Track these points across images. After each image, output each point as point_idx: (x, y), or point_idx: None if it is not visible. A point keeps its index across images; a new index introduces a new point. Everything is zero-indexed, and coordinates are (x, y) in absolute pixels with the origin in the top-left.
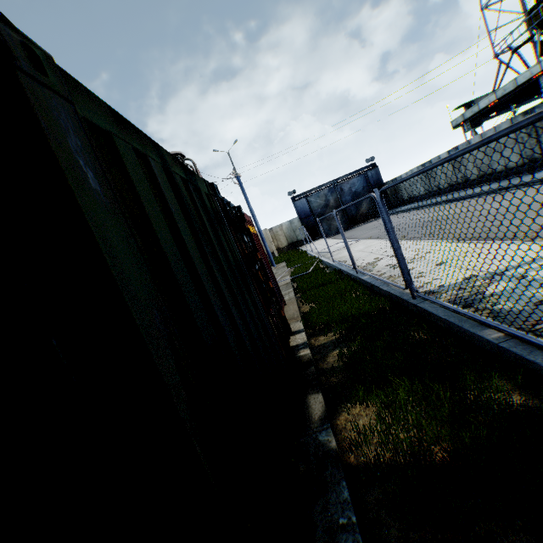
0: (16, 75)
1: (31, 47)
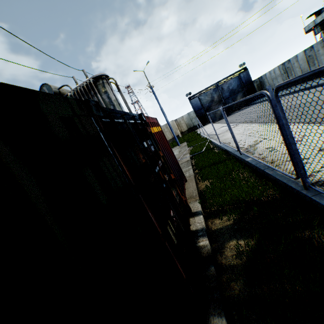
0: None
1: None
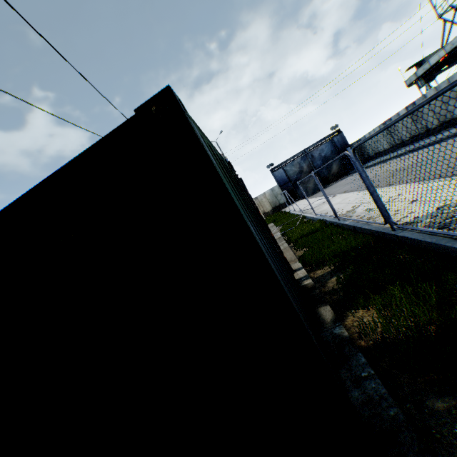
0: (184, 114)
1: (179, 100)
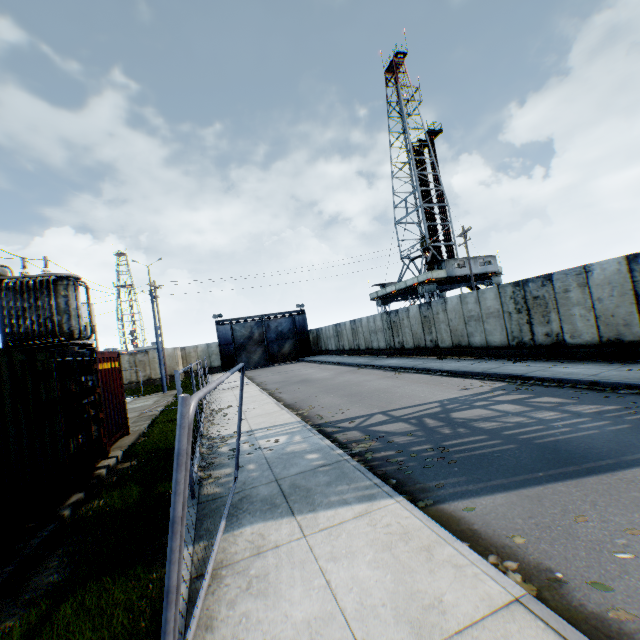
0: None
1: None
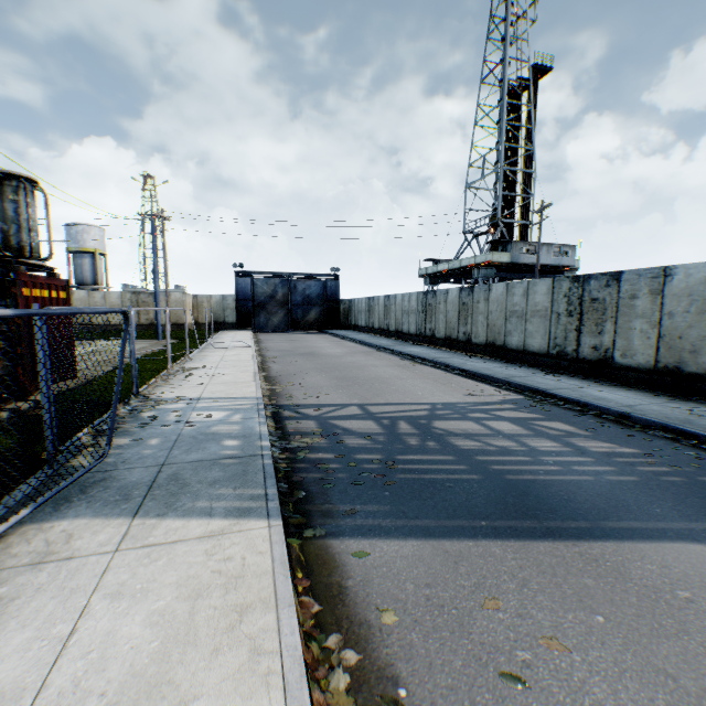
0: None
1: None
